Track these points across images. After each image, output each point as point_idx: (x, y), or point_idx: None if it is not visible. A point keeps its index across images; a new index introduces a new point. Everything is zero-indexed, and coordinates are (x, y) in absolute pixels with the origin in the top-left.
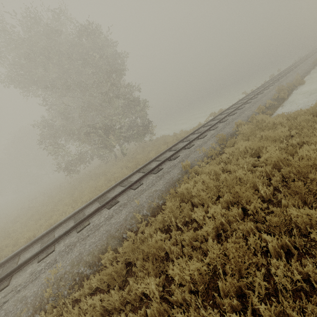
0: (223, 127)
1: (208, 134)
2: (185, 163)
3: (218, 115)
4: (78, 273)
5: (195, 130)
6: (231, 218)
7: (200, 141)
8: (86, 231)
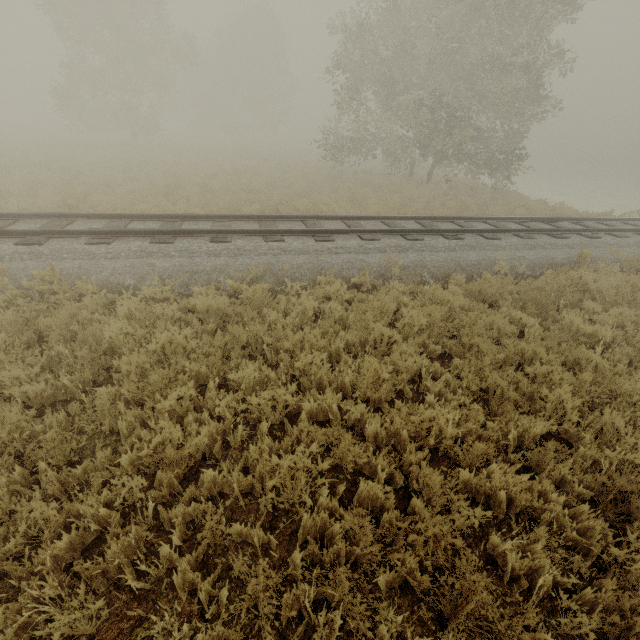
0: None
1: (632, 237)
2: (587, 251)
3: None
4: (421, 275)
5: (606, 218)
6: (637, 329)
7: (613, 239)
8: (421, 245)
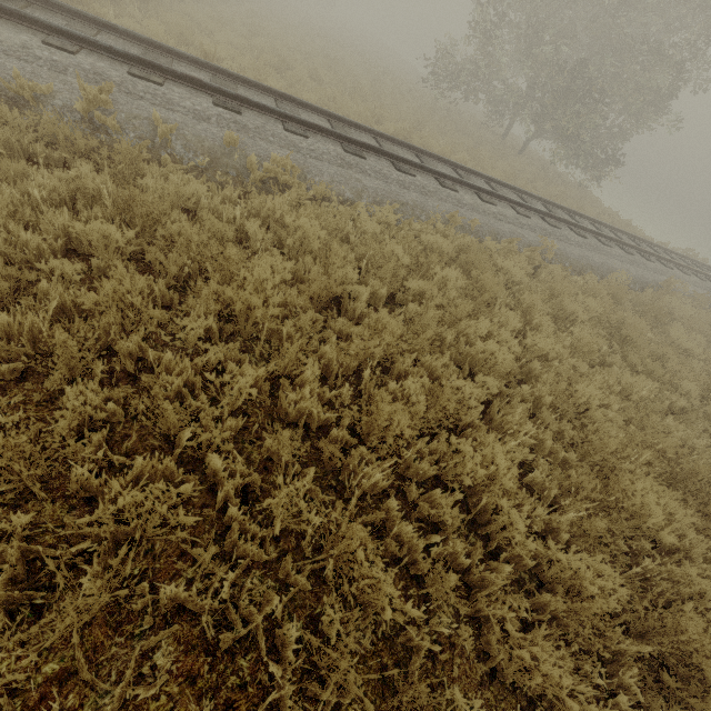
0: (710, 288)
1: (691, 276)
2: (674, 280)
3: (707, 266)
4: (564, 264)
5: (673, 251)
6: (704, 353)
7: (681, 274)
8: (560, 234)
